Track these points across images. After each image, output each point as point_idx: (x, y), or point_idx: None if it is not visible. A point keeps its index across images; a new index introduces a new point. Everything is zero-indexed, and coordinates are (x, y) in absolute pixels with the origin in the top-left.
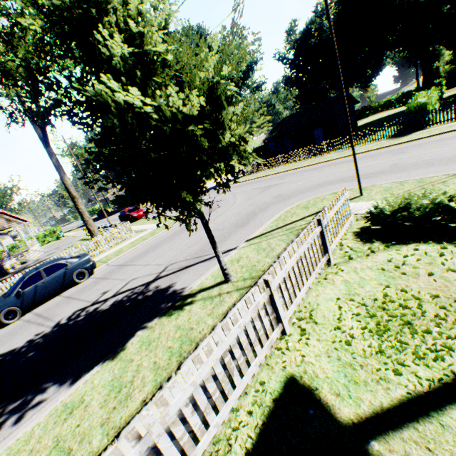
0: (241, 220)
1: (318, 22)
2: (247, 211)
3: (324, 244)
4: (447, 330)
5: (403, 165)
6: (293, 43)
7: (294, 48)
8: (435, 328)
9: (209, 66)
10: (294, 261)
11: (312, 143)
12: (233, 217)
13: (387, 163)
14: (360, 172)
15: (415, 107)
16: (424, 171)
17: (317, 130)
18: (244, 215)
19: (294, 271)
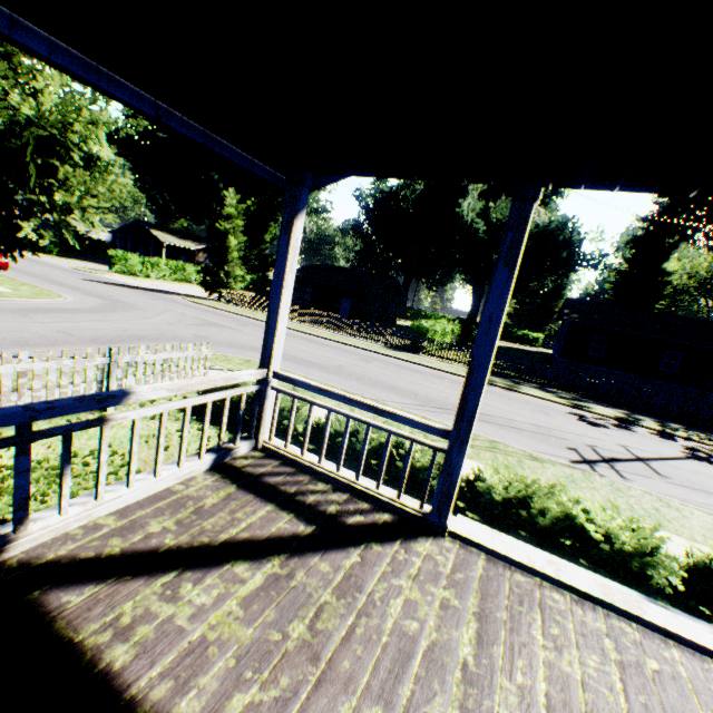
0: (113, 337)
1: (410, 190)
2: (139, 333)
3: (109, 384)
4: (85, 489)
5: (345, 370)
6: (378, 192)
7: (377, 197)
8: (72, 484)
9: (48, 103)
10: (8, 370)
11: (335, 312)
12: (111, 330)
13: (341, 362)
14: (309, 358)
15: (426, 329)
16: (345, 382)
17: (346, 299)
18: (128, 335)
19: (3, 383)
